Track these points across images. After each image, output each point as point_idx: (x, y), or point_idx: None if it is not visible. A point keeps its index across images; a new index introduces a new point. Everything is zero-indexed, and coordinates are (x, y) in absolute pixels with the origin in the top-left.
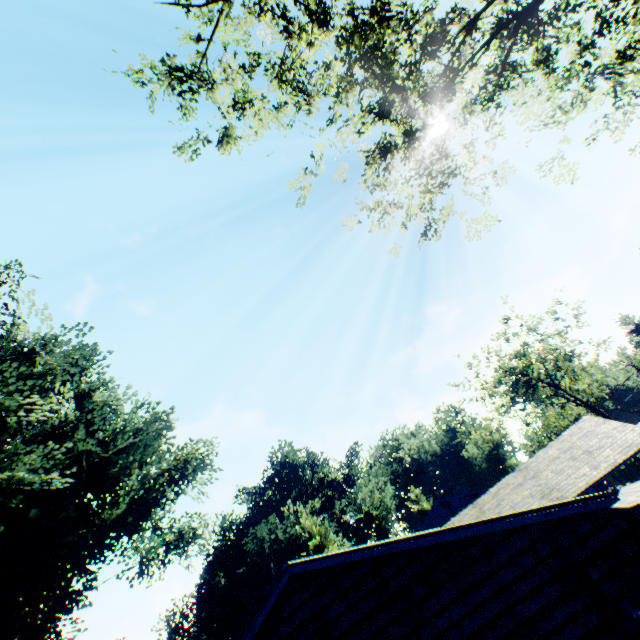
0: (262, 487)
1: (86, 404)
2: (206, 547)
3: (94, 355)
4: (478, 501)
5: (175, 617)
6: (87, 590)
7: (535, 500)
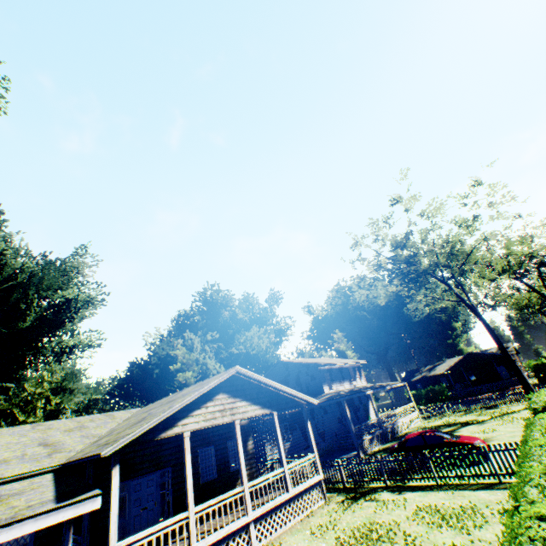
0: (187, 314)
1: None
2: (151, 343)
3: None
4: (154, 403)
5: (115, 381)
6: None
7: (97, 440)
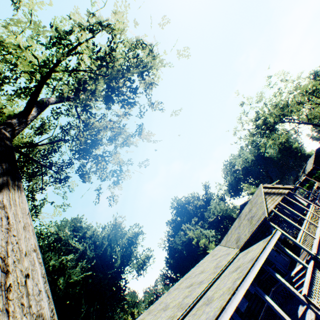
0: (173, 219)
1: (85, 240)
2: (164, 247)
3: (78, 221)
4: (228, 233)
5: (163, 275)
6: (121, 291)
7: (234, 244)
